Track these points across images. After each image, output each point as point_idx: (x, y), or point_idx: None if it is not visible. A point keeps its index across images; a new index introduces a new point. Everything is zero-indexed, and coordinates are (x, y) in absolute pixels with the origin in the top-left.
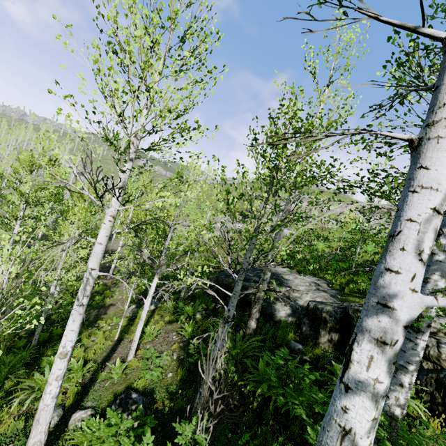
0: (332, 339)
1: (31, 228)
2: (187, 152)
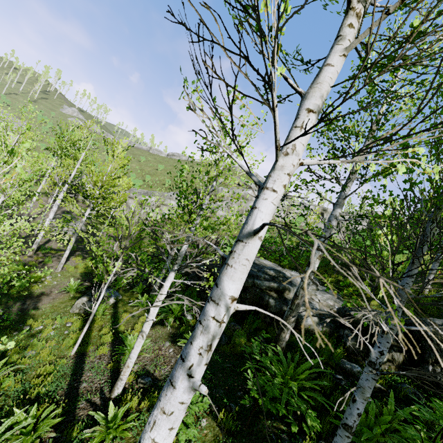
0: (395, 359)
1: None
2: None
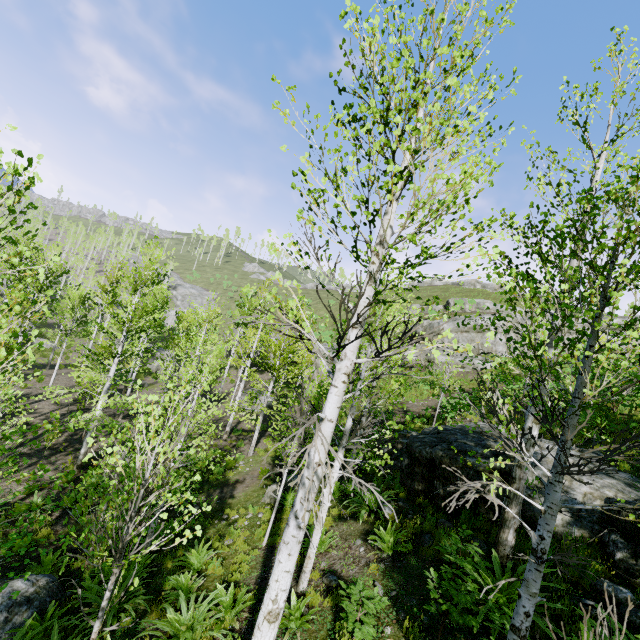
0: None
1: (188, 386)
2: (478, 265)
